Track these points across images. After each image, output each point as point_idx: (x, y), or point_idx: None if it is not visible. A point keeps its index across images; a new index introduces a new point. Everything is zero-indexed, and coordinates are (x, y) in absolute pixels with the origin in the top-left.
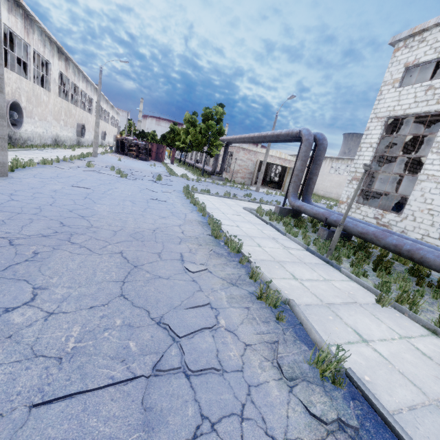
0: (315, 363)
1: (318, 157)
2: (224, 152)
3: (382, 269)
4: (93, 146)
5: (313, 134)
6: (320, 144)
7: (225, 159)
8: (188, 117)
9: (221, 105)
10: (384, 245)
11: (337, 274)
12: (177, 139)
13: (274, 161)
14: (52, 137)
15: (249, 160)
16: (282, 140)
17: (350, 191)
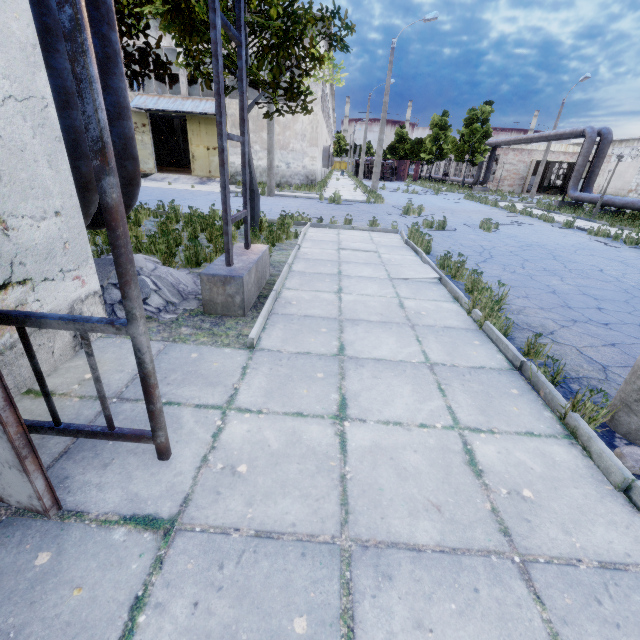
0: (565, 225)
1: (601, 150)
2: (489, 157)
3: (631, 222)
4: (360, 173)
5: (599, 129)
6: (604, 139)
7: (491, 165)
8: (436, 121)
9: (488, 103)
10: (637, 208)
11: (593, 223)
12: (423, 150)
13: (556, 159)
14: (324, 171)
15: (521, 162)
16: (566, 138)
17: (639, 178)
